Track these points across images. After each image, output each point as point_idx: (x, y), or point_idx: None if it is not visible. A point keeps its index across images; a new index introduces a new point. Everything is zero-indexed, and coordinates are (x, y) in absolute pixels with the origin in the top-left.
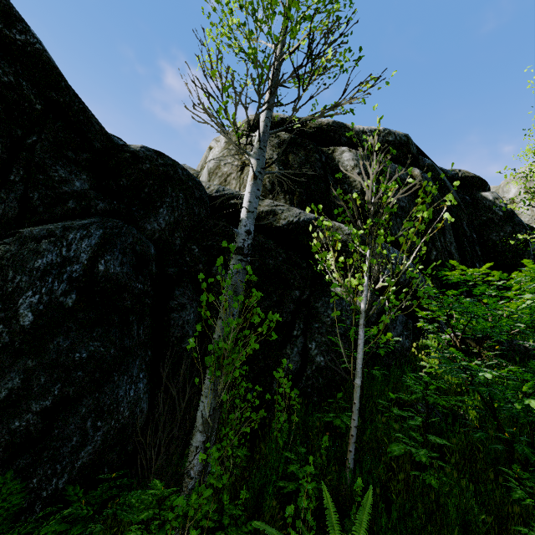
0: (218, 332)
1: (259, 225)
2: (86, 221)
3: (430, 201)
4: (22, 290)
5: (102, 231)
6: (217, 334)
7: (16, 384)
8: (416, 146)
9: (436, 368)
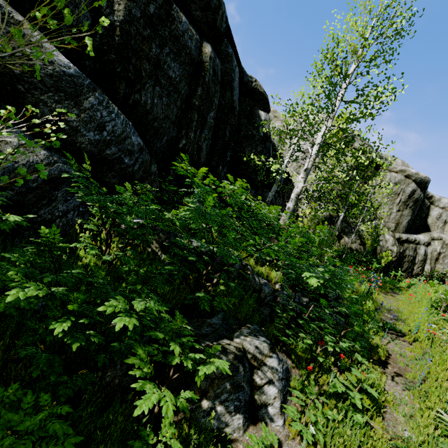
0: None
1: None
2: None
3: (55, 26)
4: None
5: None
6: None
7: None
8: (228, 26)
9: (81, 252)
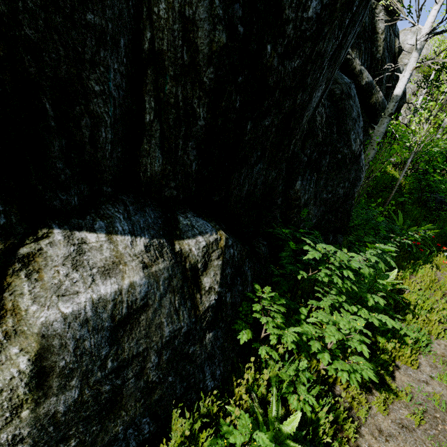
0: (371, 155)
1: (354, 81)
2: (344, 79)
3: None
4: (351, 131)
5: (355, 91)
6: (370, 156)
7: (353, 175)
8: None
9: (394, 173)
